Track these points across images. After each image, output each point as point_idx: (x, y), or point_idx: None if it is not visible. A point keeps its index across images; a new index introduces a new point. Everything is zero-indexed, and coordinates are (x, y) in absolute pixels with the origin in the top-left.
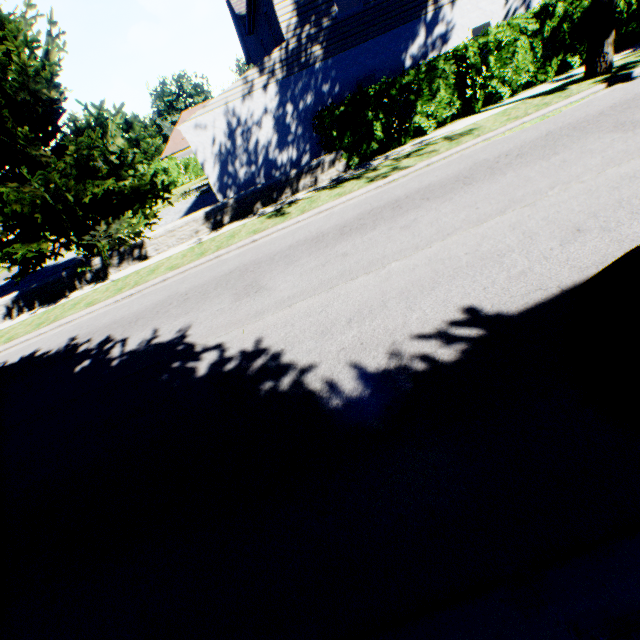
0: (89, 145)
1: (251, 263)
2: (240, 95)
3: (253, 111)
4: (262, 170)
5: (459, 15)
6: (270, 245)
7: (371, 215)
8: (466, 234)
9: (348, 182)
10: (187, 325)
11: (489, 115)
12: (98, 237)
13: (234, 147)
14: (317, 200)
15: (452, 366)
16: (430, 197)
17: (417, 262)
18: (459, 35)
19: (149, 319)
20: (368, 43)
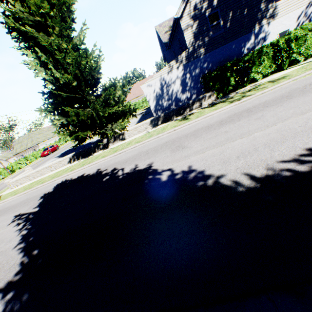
0: (109, 94)
1: (176, 138)
2: (167, 72)
3: (172, 78)
4: (174, 102)
5: (271, 28)
6: (183, 131)
7: (235, 115)
8: (296, 118)
9: (218, 104)
10: (151, 162)
11: (293, 69)
12: (107, 130)
13: (162, 93)
14: (203, 112)
15: (308, 173)
16: (268, 106)
17: (269, 132)
18: (272, 37)
19: (132, 161)
20: (225, 45)
